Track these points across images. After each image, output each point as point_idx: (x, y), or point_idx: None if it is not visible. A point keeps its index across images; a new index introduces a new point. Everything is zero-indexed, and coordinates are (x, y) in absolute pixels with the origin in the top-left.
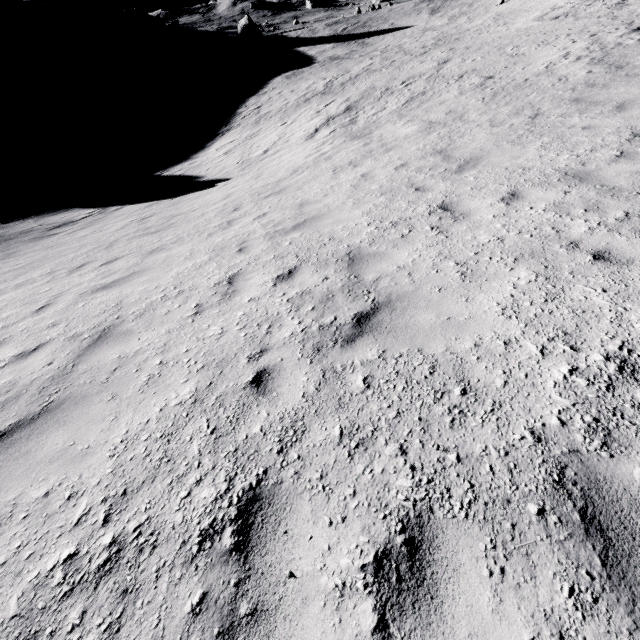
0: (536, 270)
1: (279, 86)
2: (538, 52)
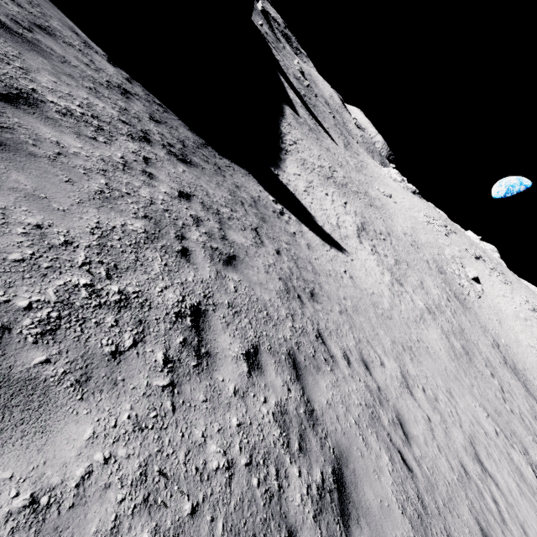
0: (530, 449)
1: (297, 128)
2: (426, 278)
